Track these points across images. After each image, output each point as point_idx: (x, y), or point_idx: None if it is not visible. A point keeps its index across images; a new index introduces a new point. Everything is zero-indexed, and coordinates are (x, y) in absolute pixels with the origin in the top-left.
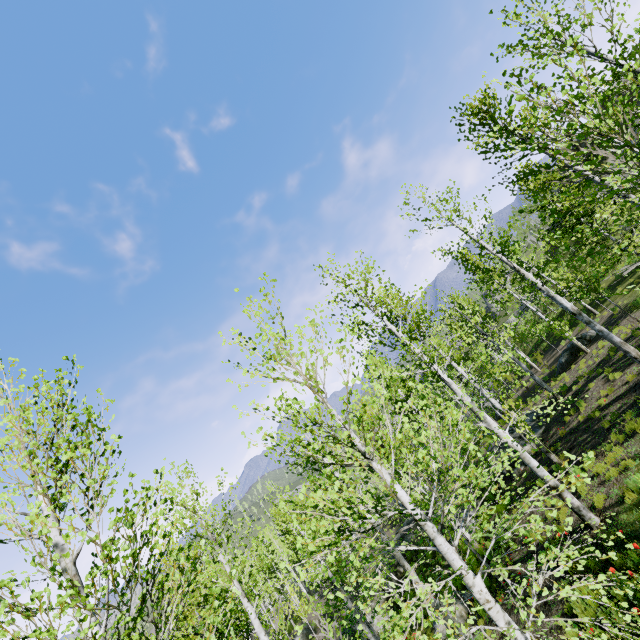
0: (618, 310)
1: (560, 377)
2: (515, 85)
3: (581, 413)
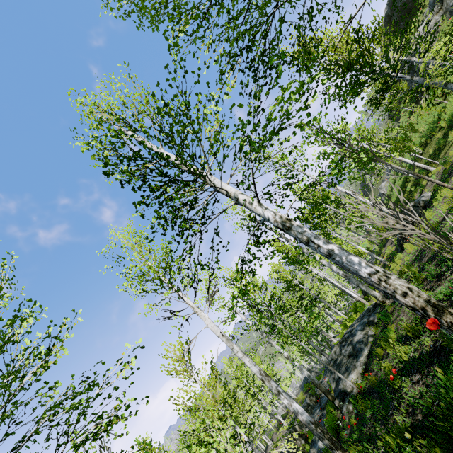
0: (450, 162)
1: (397, 258)
2: None
3: (390, 353)
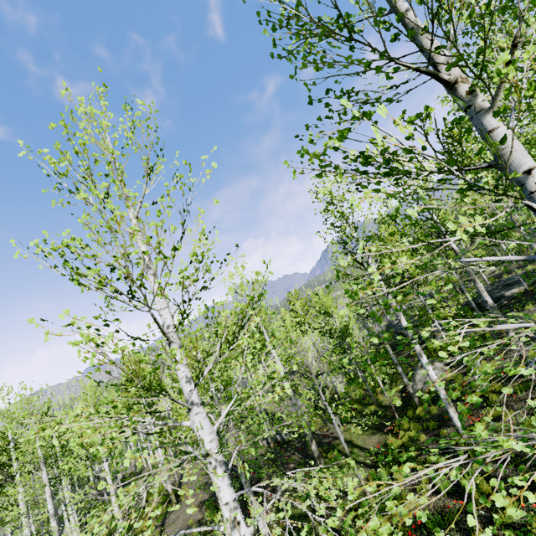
0: None
1: None
2: None
3: None
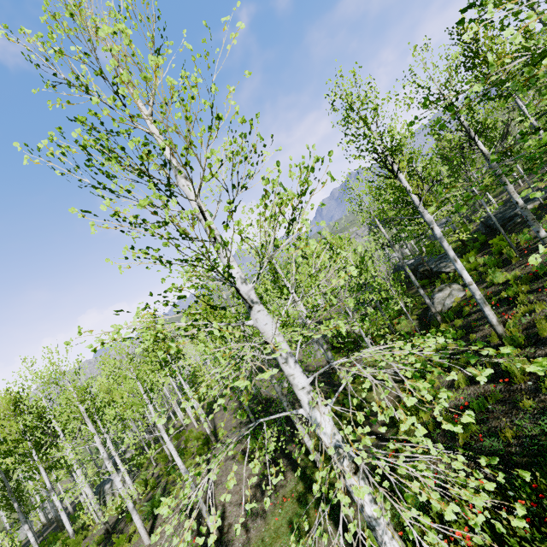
0: None
1: None
2: None
3: None
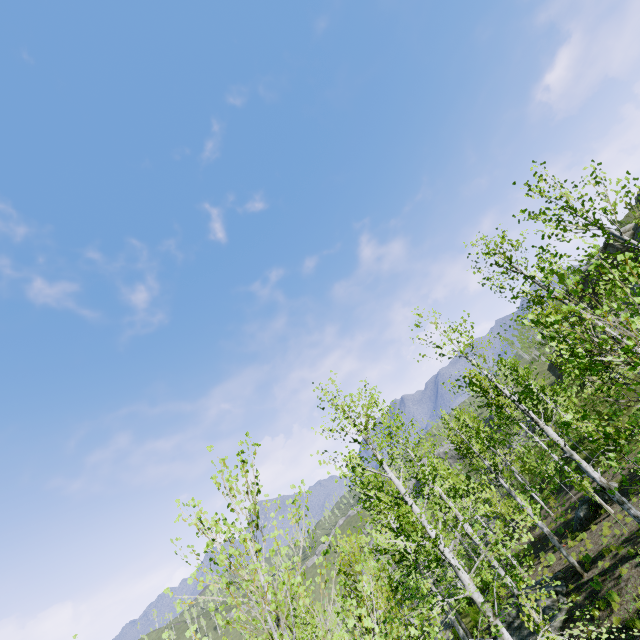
0: None
1: (579, 537)
2: (555, 281)
3: (614, 611)
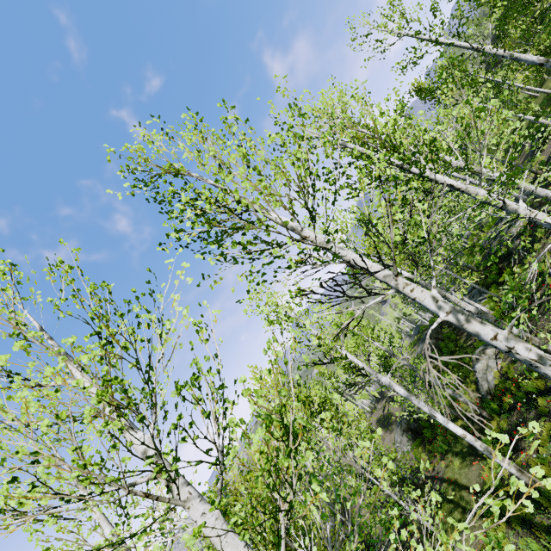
0: None
1: (535, 162)
2: None
3: None
